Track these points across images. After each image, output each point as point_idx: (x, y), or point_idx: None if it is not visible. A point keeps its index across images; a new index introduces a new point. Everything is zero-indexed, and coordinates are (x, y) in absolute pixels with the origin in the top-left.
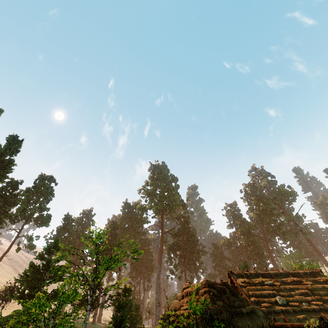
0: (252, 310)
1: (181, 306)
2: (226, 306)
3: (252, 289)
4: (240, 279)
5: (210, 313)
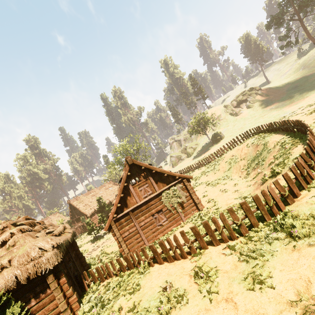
0: None
1: None
2: None
3: None
4: None
5: None
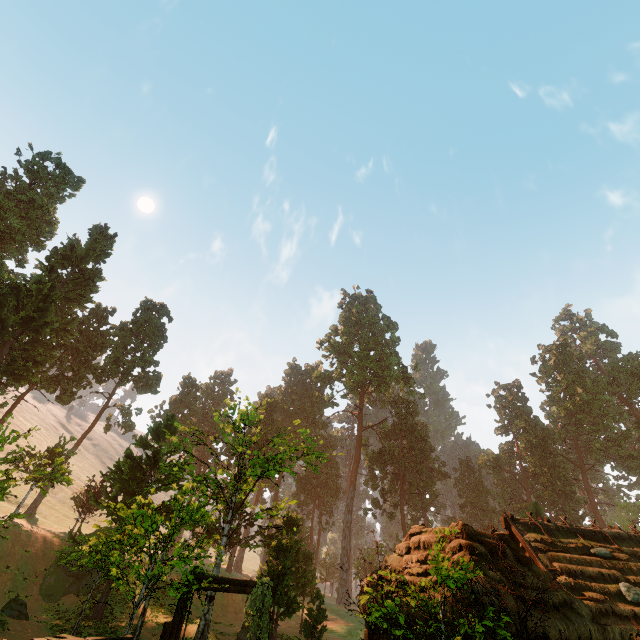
0: (565, 602)
1: (404, 567)
2: (507, 583)
3: (561, 558)
4: (533, 535)
5: (475, 592)
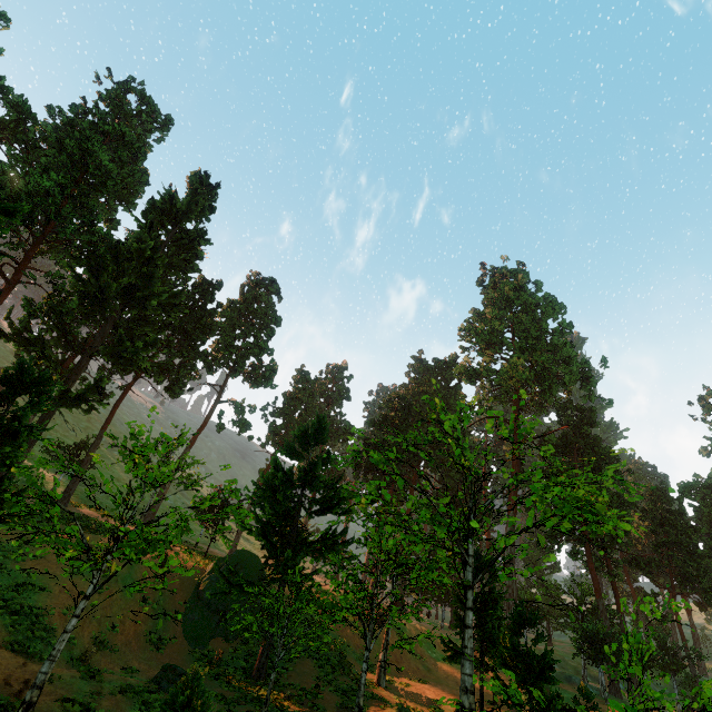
0: None
1: None
2: None
3: None
4: None
5: None
